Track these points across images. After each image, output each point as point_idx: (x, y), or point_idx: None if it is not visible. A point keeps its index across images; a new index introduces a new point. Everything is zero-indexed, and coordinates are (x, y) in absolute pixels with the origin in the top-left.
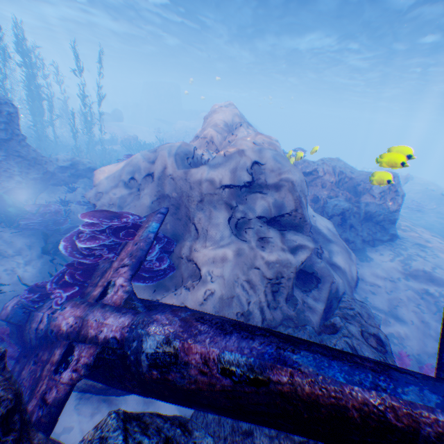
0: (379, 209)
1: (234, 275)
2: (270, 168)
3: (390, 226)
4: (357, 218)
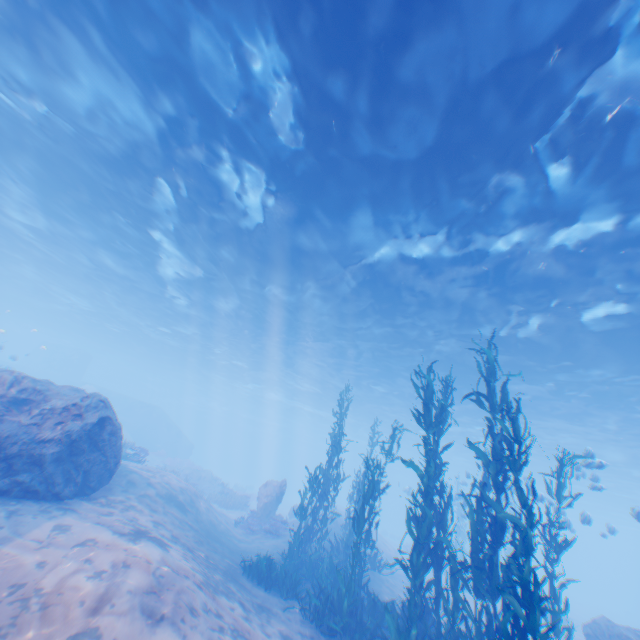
0: (21, 431)
1: None
2: None
3: (31, 466)
4: None
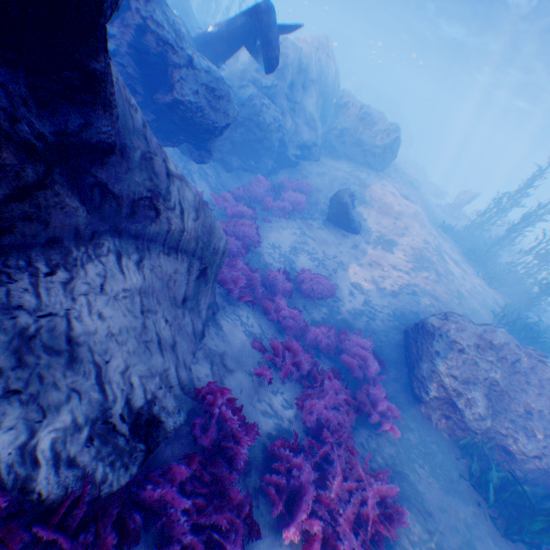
0: (367, 140)
1: (237, 73)
2: (284, 48)
3: (370, 156)
4: (350, 140)
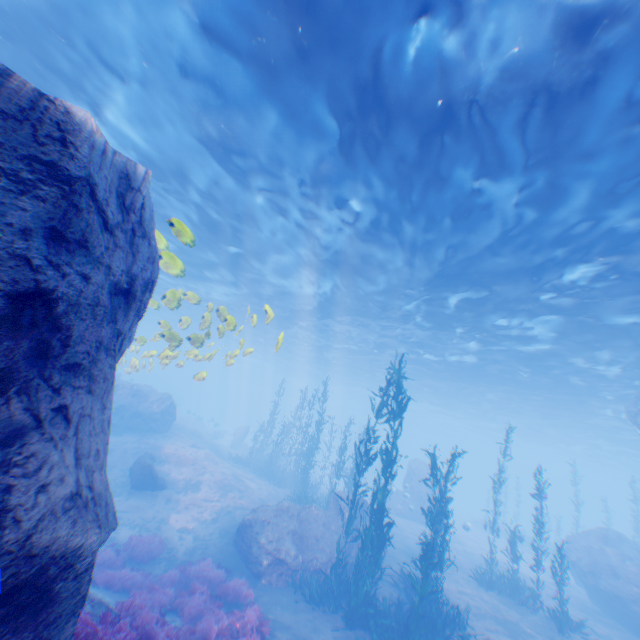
0: (148, 410)
1: None
2: None
3: (154, 422)
4: (130, 413)
